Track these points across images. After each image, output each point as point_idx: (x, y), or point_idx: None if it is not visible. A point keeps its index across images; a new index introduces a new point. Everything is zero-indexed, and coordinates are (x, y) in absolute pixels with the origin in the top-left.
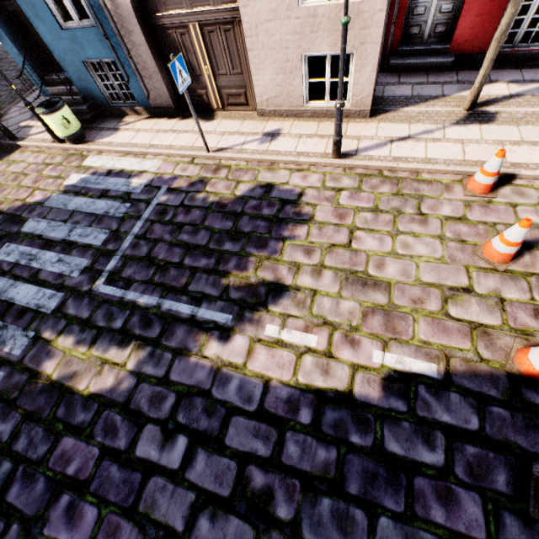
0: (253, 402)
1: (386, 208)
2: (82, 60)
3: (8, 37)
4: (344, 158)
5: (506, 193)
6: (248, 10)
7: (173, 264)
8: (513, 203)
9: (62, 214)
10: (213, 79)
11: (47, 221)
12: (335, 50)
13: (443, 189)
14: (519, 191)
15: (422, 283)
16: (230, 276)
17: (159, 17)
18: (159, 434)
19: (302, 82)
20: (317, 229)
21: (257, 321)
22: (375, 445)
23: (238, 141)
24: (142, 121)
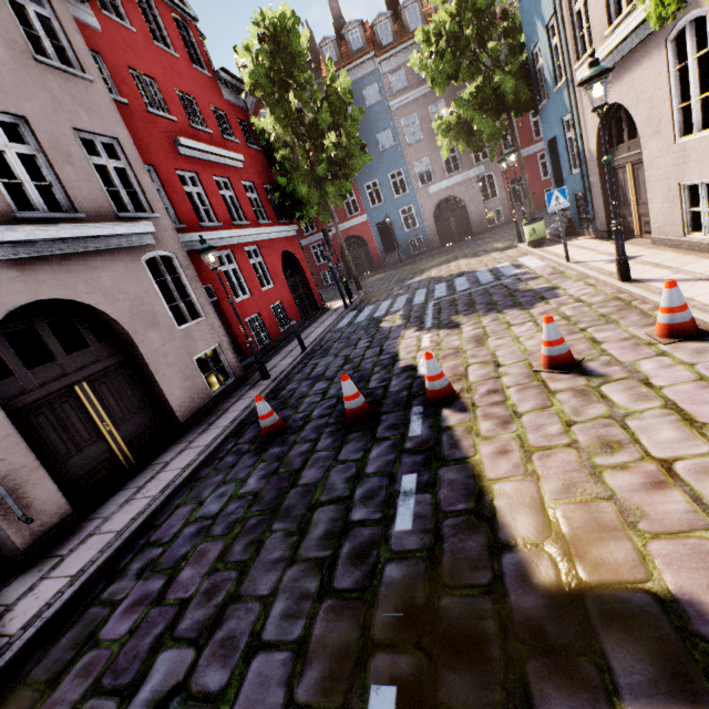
0: (387, 347)
1: (574, 319)
2: (574, 193)
3: (555, 181)
4: (627, 282)
5: (687, 346)
6: (646, 151)
7: (455, 305)
8: (667, 353)
9: (472, 277)
10: (635, 208)
11: (464, 279)
12: (702, 179)
13: (643, 324)
14: (704, 350)
15: (493, 352)
16: (457, 316)
17: (613, 161)
18: (368, 341)
19: (681, 210)
20: (519, 314)
21: (430, 331)
22: (375, 373)
23: (597, 259)
24: (583, 240)
